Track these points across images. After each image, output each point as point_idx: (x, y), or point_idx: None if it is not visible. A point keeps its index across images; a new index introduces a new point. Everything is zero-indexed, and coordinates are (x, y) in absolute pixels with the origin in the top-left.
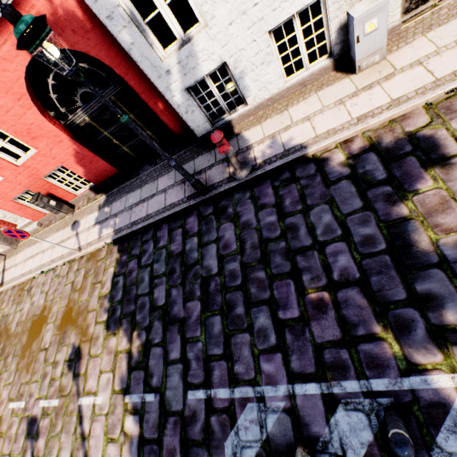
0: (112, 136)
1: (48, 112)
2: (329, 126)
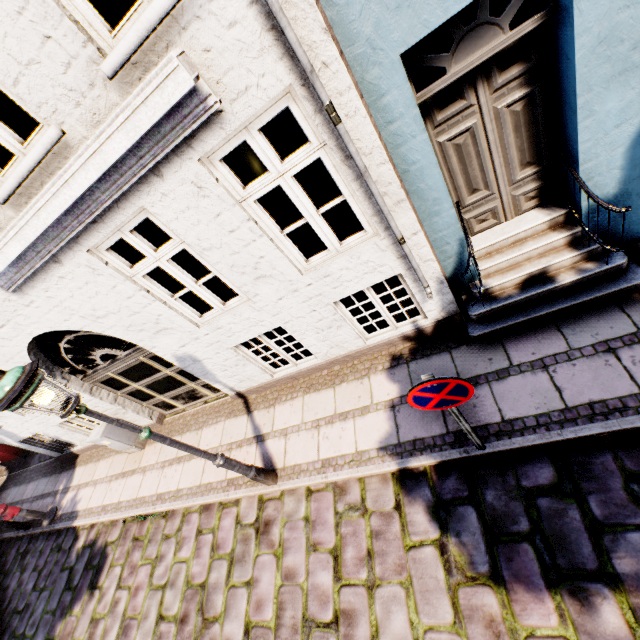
0: None
1: None
2: (94, 503)
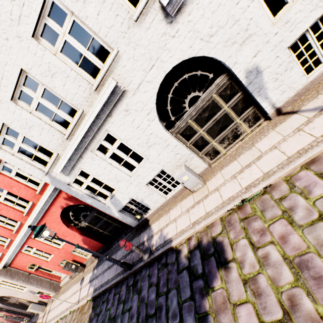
0: (98, 228)
1: (71, 224)
2: (182, 227)
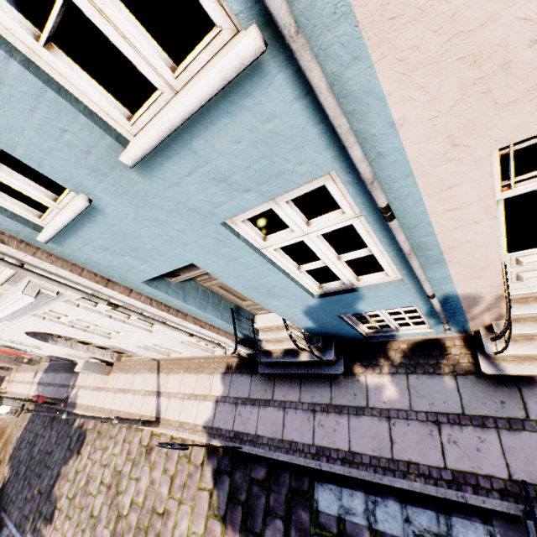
0: None
1: None
2: (84, 401)
